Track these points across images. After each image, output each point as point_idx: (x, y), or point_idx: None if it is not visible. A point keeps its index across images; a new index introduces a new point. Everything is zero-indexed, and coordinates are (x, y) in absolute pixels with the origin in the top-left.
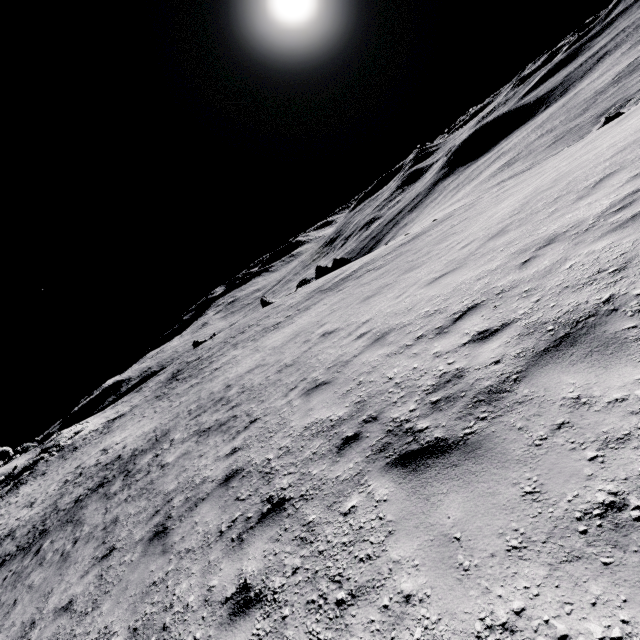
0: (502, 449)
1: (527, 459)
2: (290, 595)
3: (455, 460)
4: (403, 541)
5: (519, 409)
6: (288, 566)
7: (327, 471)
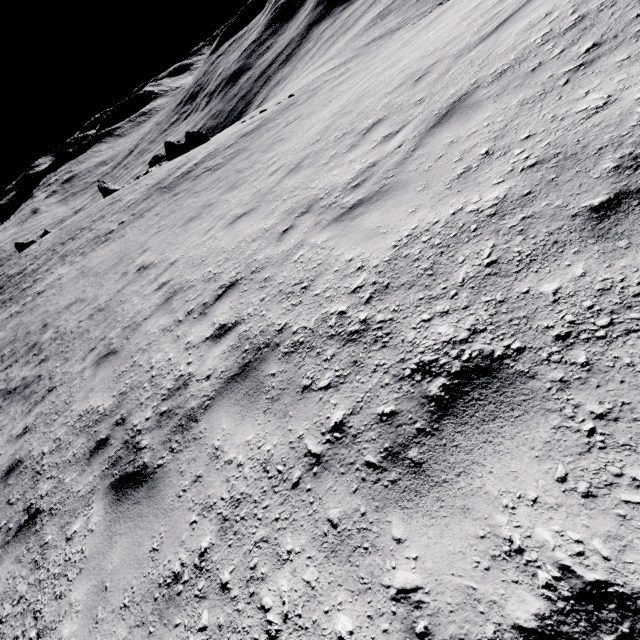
0: (164, 493)
1: (169, 511)
2: (8, 628)
3: (141, 496)
4: (82, 583)
5: (191, 448)
6: (18, 593)
7: (75, 482)
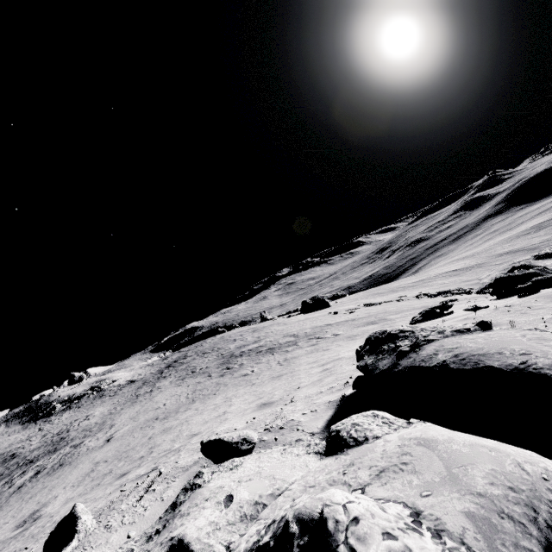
0: None
1: None
2: None
3: None
4: None
5: None
6: None
7: None
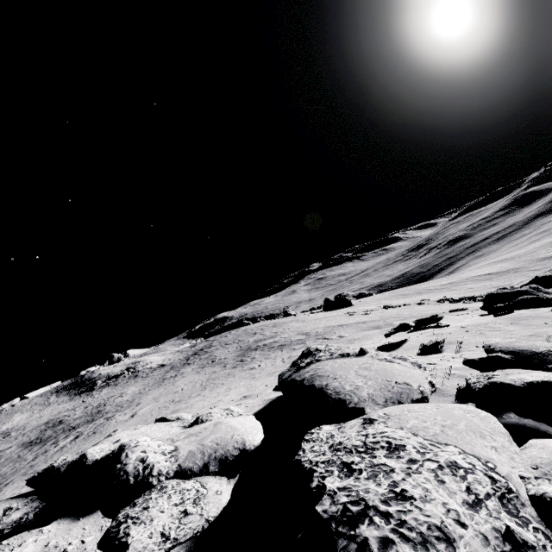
0: None
1: None
2: None
3: None
4: None
5: None
6: None
7: None
